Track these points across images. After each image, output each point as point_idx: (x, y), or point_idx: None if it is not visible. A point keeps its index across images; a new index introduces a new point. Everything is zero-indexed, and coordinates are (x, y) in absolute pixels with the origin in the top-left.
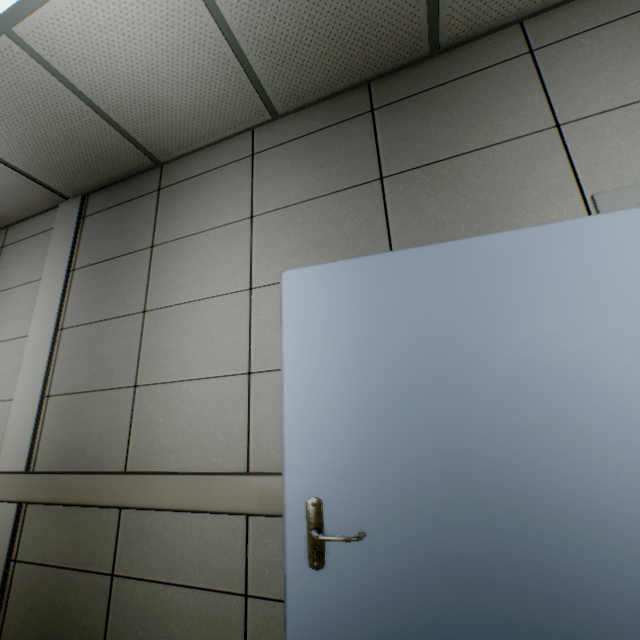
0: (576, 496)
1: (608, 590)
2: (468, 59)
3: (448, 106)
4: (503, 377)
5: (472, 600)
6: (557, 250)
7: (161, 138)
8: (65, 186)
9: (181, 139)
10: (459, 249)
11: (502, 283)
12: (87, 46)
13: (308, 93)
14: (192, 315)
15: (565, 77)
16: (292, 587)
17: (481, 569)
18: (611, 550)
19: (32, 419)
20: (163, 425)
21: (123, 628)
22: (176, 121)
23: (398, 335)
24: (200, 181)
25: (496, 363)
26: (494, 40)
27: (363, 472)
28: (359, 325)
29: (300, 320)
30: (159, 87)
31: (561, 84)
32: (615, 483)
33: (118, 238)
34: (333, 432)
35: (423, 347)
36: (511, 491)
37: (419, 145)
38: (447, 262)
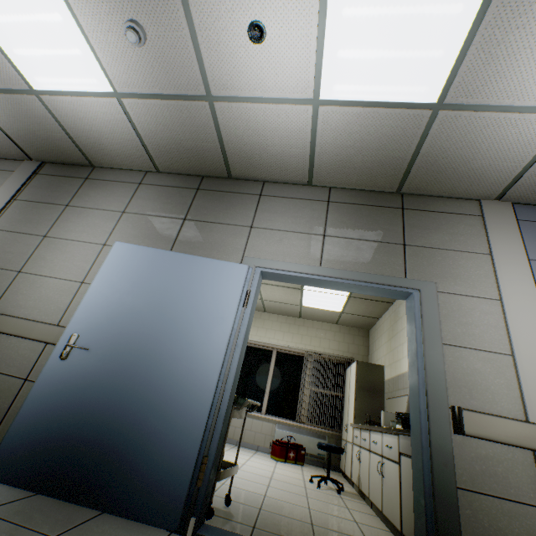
0: (170, 353)
1: (161, 384)
2: (241, 186)
3: (224, 201)
4: (172, 308)
5: (115, 380)
6: (216, 270)
7: (98, 157)
8: (34, 154)
9: (109, 161)
10: (186, 258)
11: (192, 275)
12: (73, 114)
13: (175, 169)
14: (70, 247)
15: (264, 210)
16: (48, 365)
17: (125, 370)
18: (170, 372)
19: None
20: (25, 295)
21: None
22: (108, 154)
23: (146, 282)
24: (109, 184)
25: (173, 302)
26: (253, 184)
27: (102, 328)
28: (134, 273)
29: (112, 263)
30: (103, 139)
31: (262, 212)
32: (184, 351)
33: (51, 193)
34: (99, 311)
35: (152, 289)
36: (151, 347)
37: (206, 212)
38: (179, 261)
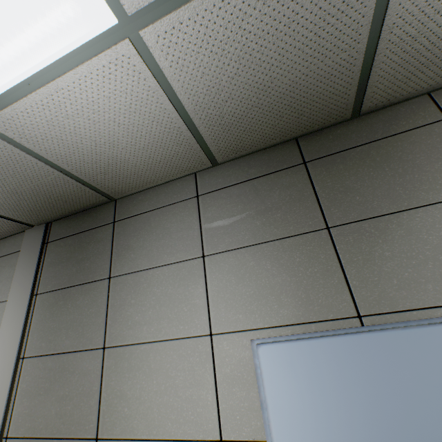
0: None
1: None
2: (386, 122)
3: (378, 162)
4: None
5: None
6: None
7: (117, 184)
8: (31, 219)
9: (134, 183)
10: None
11: None
12: (55, 129)
13: (245, 148)
14: (152, 358)
15: None
16: None
17: None
18: None
19: None
20: None
21: None
22: (131, 172)
23: None
24: (151, 217)
25: None
26: (407, 107)
27: None
28: (363, 430)
29: (289, 414)
30: (118, 152)
31: None
32: None
33: (77, 266)
34: None
35: None
36: None
37: (359, 197)
38: None
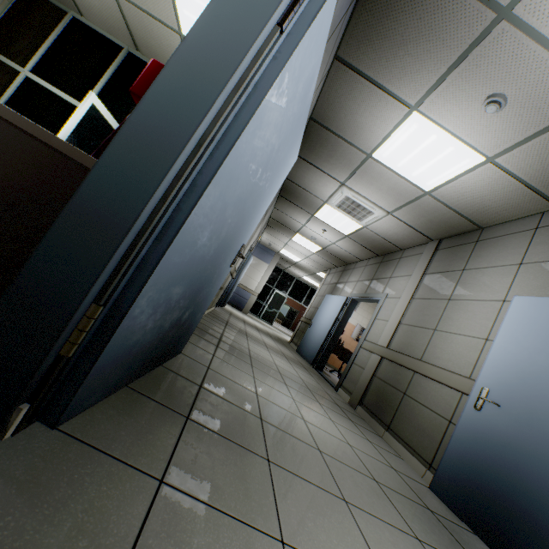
0: None
1: None
2: None
3: None
4: None
5: (537, 449)
6: None
7: (483, 218)
8: (432, 236)
9: (494, 218)
10: None
11: None
12: (455, 194)
13: None
14: (469, 306)
15: None
16: (464, 412)
17: (548, 442)
18: None
19: (393, 330)
20: (440, 348)
21: (402, 411)
22: (492, 212)
23: None
24: (499, 239)
25: None
26: None
27: (512, 387)
28: (541, 329)
29: (512, 319)
30: (484, 202)
31: None
32: None
33: (448, 263)
34: (506, 368)
35: None
36: None
37: None
38: None
